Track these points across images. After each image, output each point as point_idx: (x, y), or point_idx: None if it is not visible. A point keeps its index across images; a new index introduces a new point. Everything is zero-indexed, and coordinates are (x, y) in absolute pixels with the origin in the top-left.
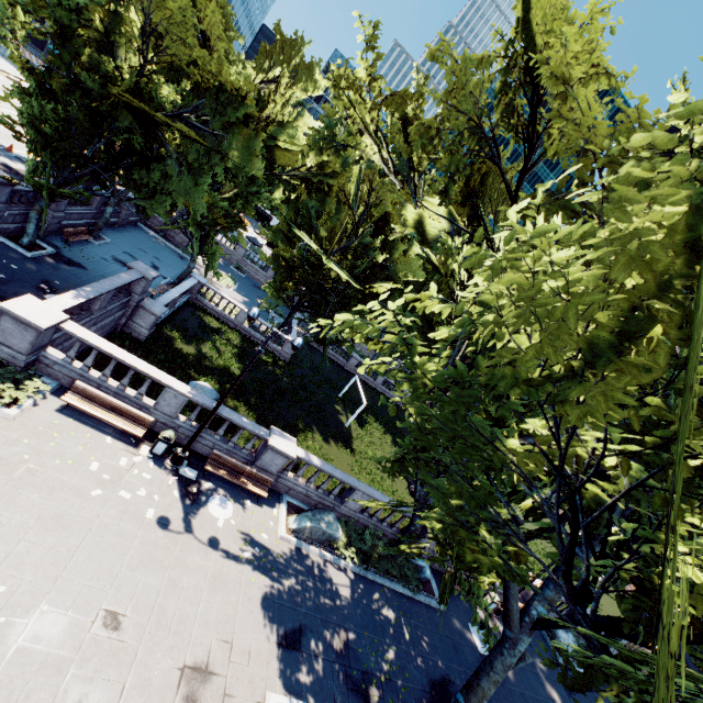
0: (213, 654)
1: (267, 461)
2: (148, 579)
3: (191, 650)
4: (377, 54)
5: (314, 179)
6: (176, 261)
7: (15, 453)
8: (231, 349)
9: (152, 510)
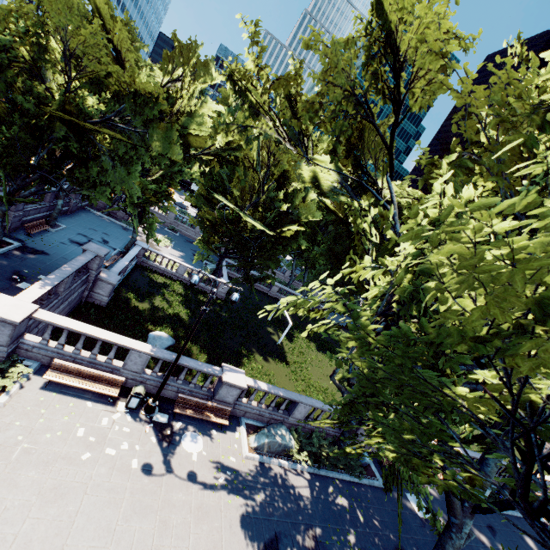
0: None
1: (224, 394)
2: (142, 526)
3: None
4: (261, 47)
5: (224, 154)
6: (121, 233)
7: (10, 436)
8: (177, 299)
9: (135, 460)
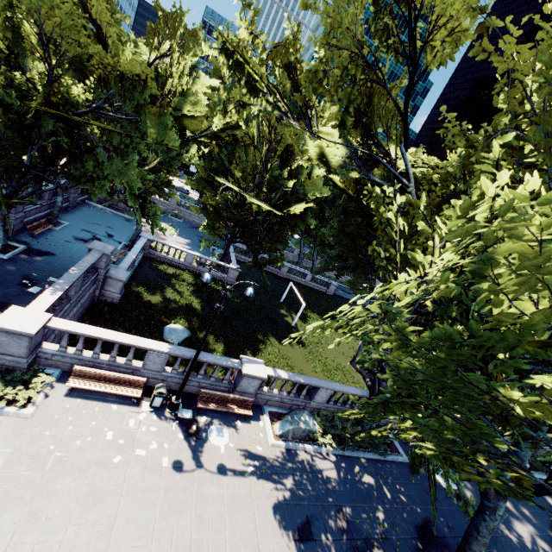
0: None
1: (245, 386)
2: (179, 522)
3: None
4: (254, 9)
5: (223, 136)
6: (125, 225)
7: (42, 447)
8: (188, 288)
9: (165, 458)
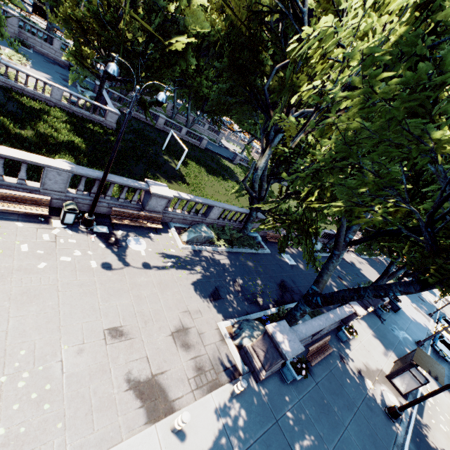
0: (182, 320)
1: (153, 205)
2: (121, 302)
3: (171, 324)
4: None
5: None
6: None
7: None
8: (64, 127)
9: (93, 262)
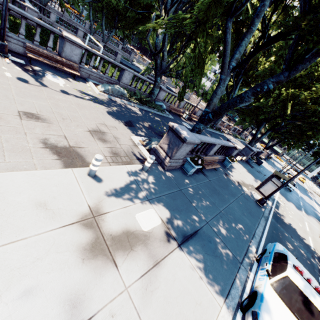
0: (99, 127)
1: (69, 53)
2: (38, 102)
3: (88, 126)
4: None
5: None
6: None
7: None
8: None
9: (7, 73)
